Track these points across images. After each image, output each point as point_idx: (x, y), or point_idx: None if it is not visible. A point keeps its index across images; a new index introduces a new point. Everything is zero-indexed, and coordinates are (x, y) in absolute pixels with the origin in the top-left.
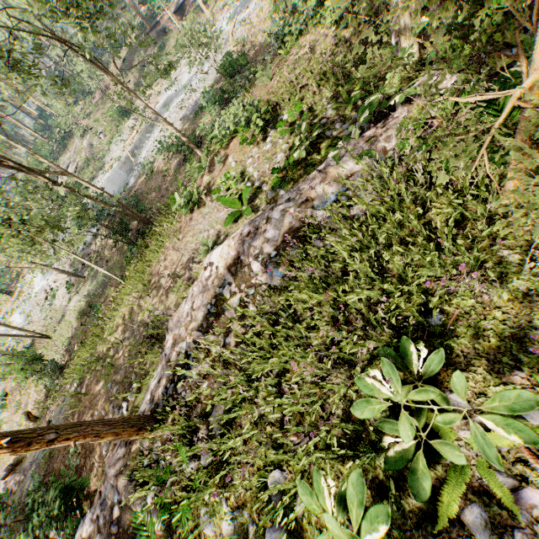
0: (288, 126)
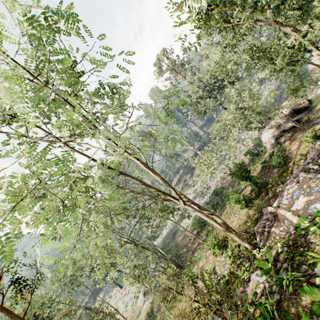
0: (230, 251)
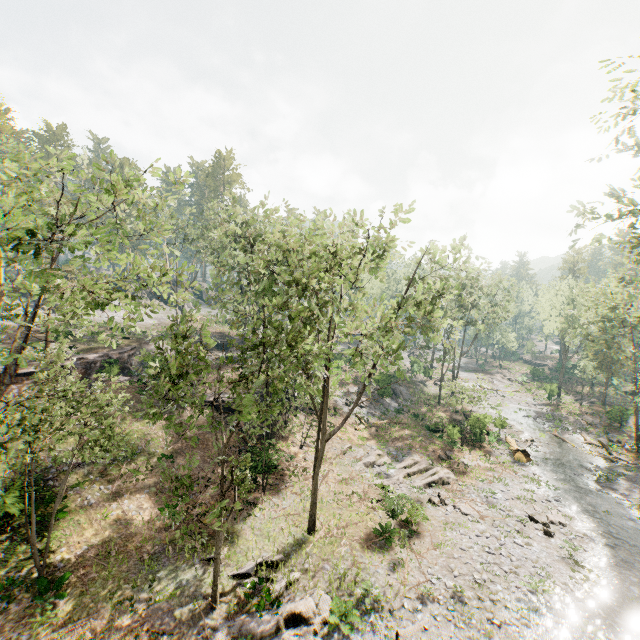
0: None
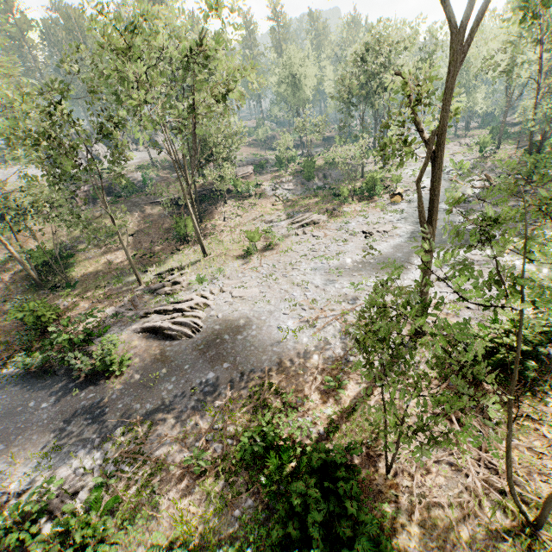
0: None
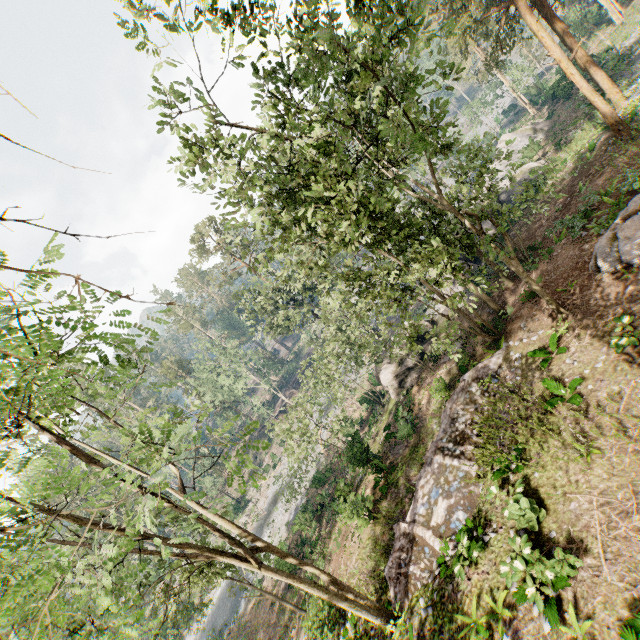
0: (352, 626)
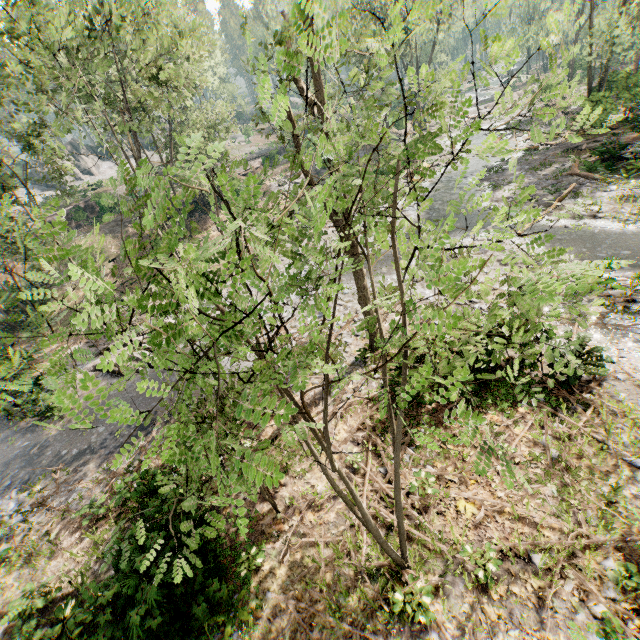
0: None
